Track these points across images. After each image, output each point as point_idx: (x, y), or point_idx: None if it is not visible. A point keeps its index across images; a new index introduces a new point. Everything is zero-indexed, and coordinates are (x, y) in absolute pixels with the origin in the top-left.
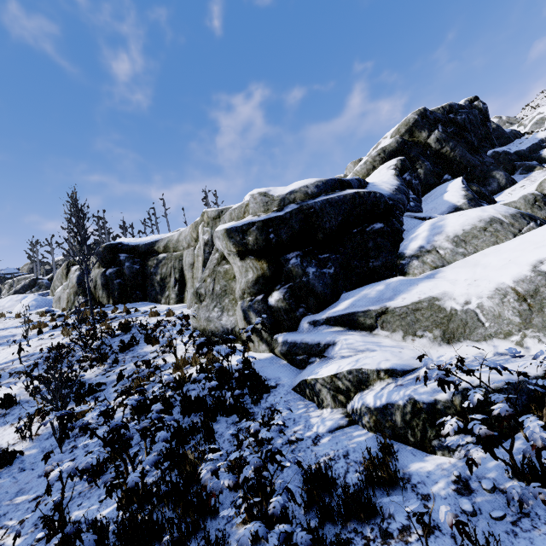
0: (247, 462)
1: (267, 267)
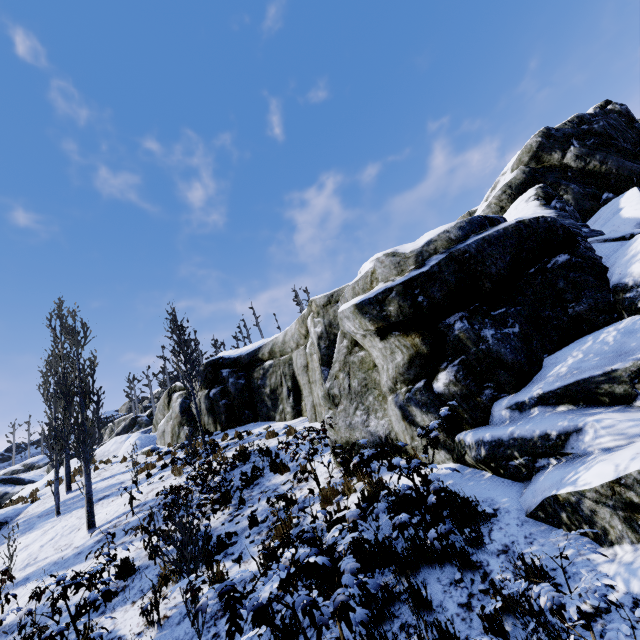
0: None
1: (421, 342)
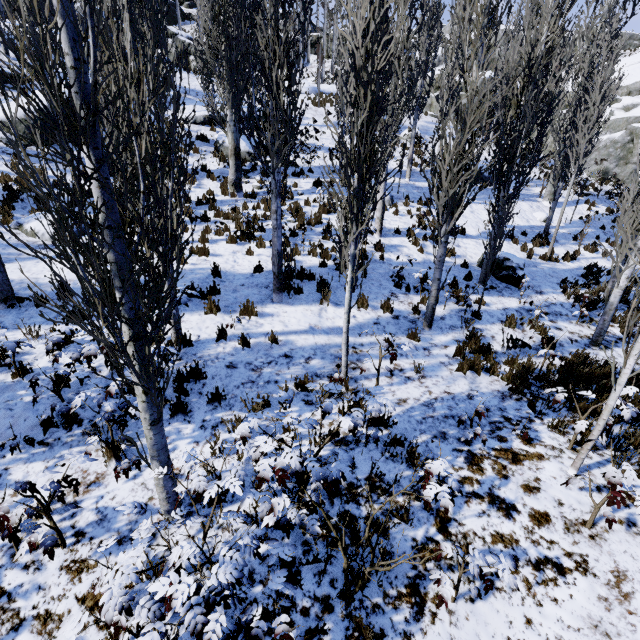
0: None
1: None
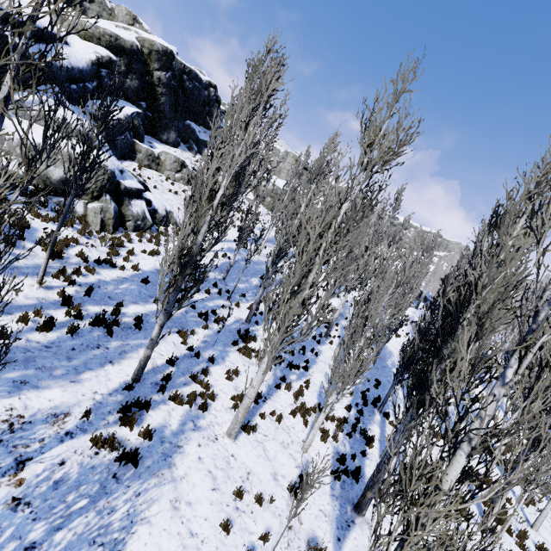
0: None
1: None
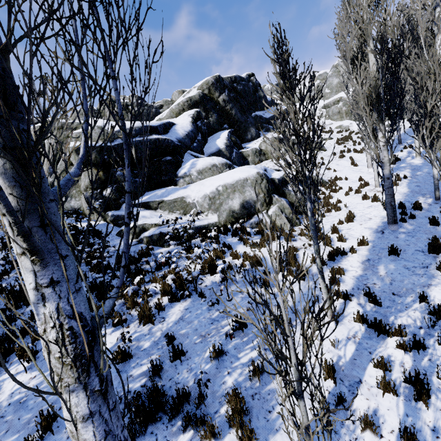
0: (93, 256)
1: (103, 174)
